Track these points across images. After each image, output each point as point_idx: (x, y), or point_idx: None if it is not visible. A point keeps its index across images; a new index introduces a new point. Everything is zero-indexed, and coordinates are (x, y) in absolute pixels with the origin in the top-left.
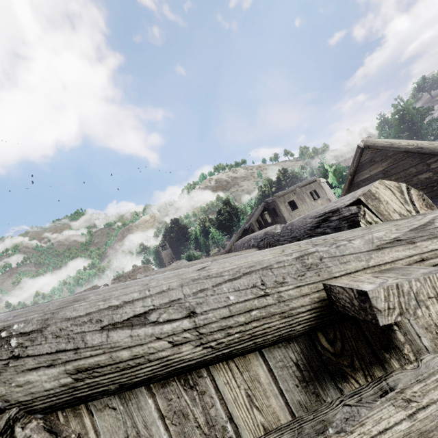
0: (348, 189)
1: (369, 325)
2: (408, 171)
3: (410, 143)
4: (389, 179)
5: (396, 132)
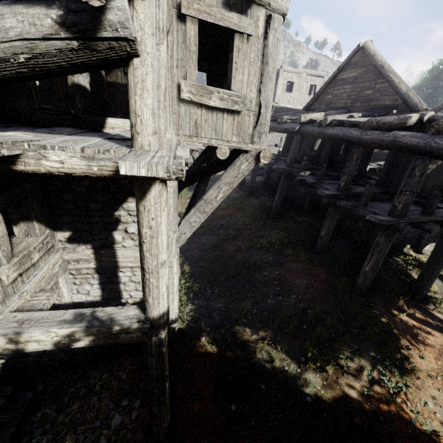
0: (328, 83)
1: (244, 4)
2: (365, 84)
3: (382, 60)
4: (353, 86)
5: (423, 84)
